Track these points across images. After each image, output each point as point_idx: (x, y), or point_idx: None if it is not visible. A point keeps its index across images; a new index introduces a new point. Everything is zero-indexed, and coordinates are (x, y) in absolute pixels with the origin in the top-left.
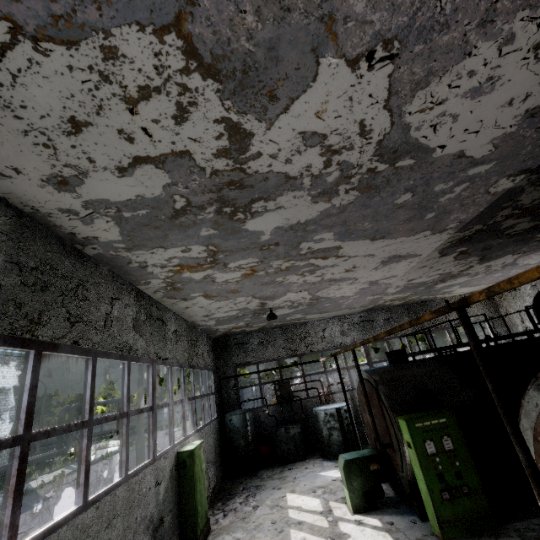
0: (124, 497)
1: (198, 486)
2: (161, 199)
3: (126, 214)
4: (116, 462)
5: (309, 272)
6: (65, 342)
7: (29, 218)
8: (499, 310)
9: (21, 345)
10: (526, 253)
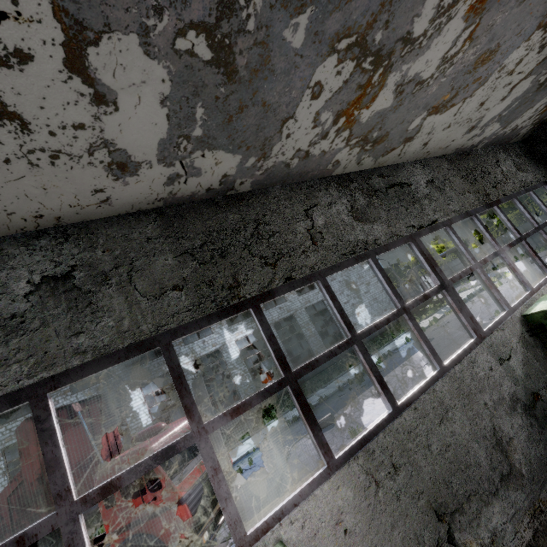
0: (450, 389)
1: None
2: (179, 74)
3: (197, 132)
4: (479, 303)
5: None
6: (276, 286)
7: (169, 208)
8: None
9: (236, 311)
10: None
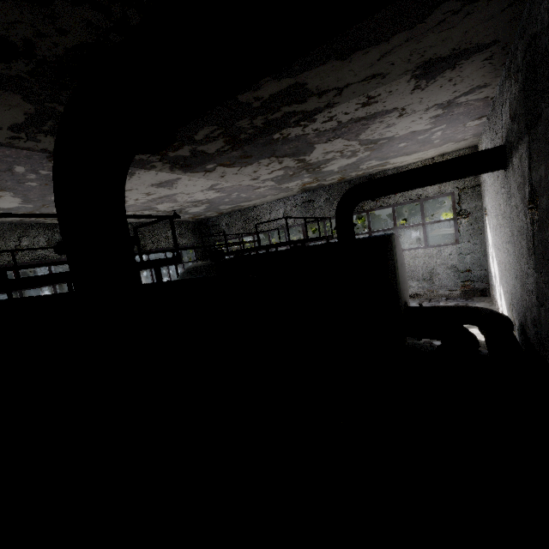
0: None
1: None
2: None
3: None
4: None
5: None
6: None
7: None
8: (479, 178)
9: None
10: (345, 136)
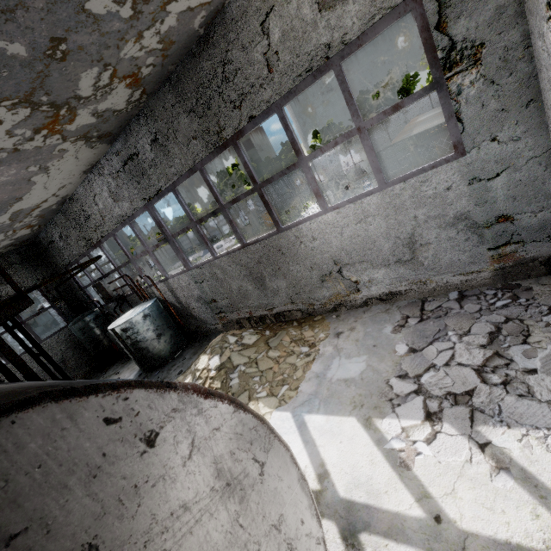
0: None
1: None
2: None
3: None
4: None
5: None
6: None
7: None
8: None
9: None
10: None
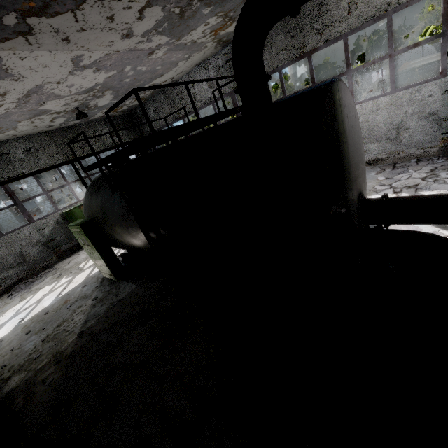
0: (2, 242)
1: None
2: None
3: None
4: None
5: None
6: None
7: None
8: None
9: None
10: None
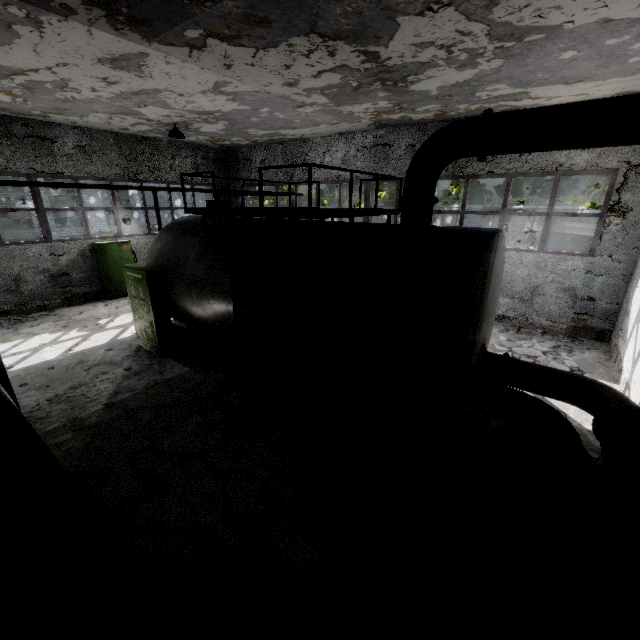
0: None
1: (114, 267)
2: None
3: None
4: None
5: (64, 88)
6: None
7: None
8: None
9: None
10: (464, 3)
